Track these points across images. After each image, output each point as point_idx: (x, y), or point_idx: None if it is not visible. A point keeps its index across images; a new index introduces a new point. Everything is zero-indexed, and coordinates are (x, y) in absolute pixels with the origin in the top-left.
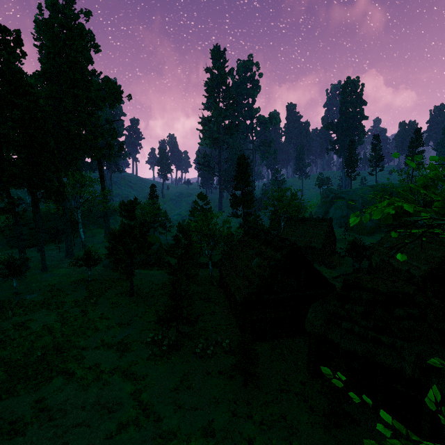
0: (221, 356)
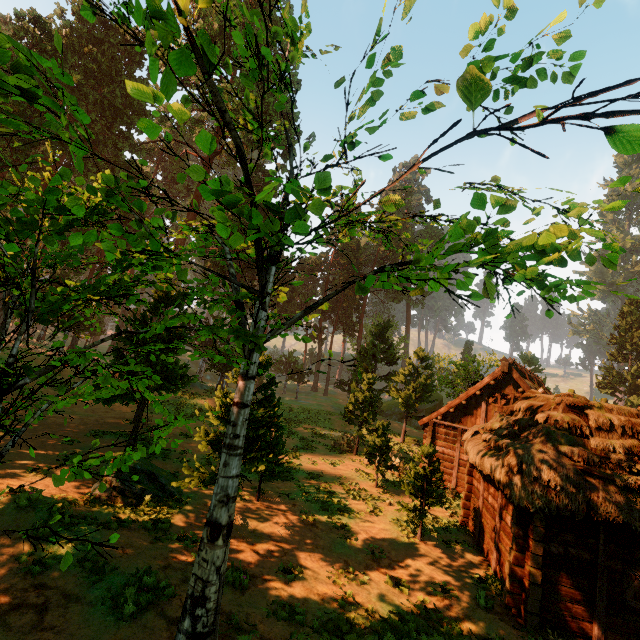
0: (385, 473)
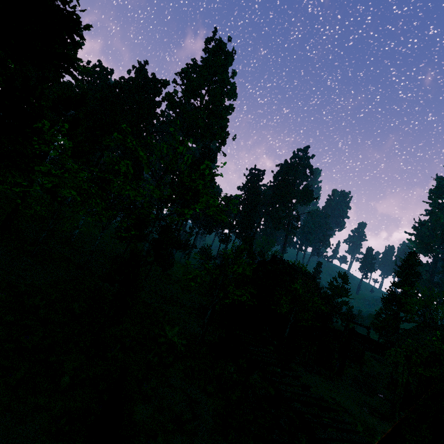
0: None
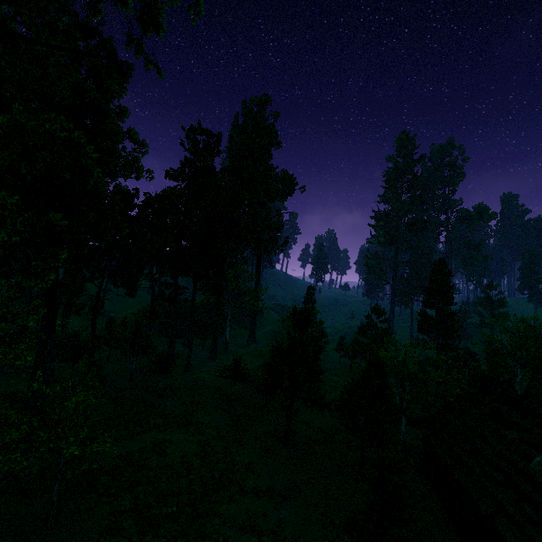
0: None
